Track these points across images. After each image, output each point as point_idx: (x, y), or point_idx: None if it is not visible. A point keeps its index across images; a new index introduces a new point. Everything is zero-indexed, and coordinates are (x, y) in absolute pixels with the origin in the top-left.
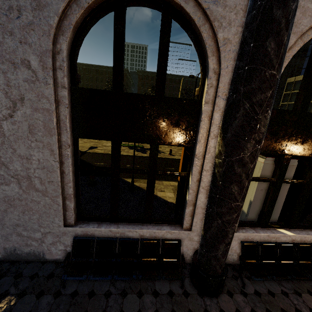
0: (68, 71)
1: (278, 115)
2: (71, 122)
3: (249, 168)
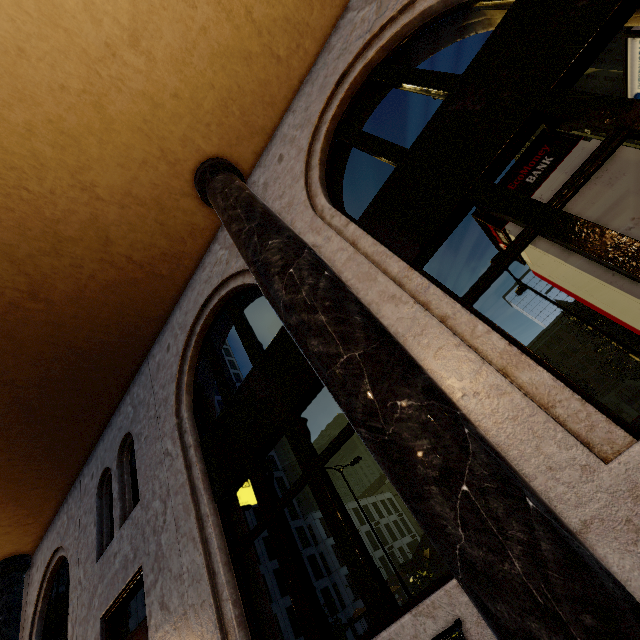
0: (195, 428)
1: (379, 204)
2: (208, 482)
3: (302, 300)
